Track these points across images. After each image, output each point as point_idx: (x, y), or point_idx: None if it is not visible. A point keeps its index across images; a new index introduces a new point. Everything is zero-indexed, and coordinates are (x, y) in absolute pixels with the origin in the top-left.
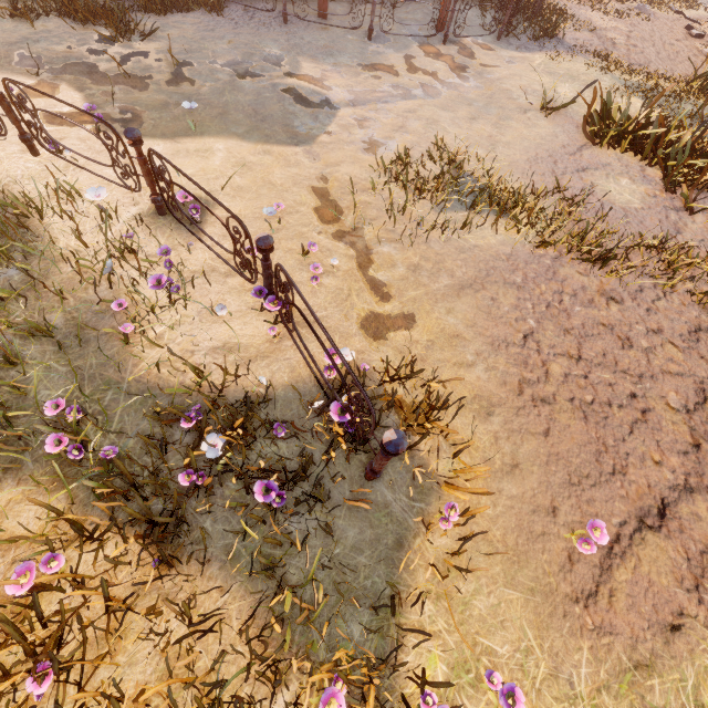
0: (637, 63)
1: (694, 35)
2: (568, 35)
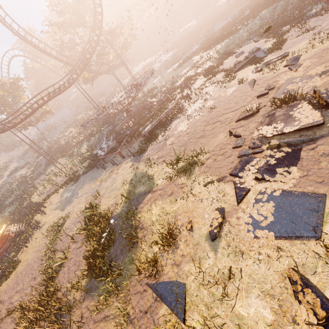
0: (161, 156)
1: (257, 97)
2: (150, 149)
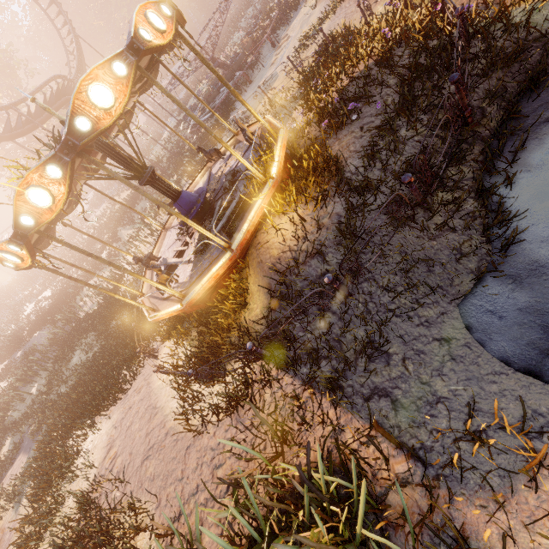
0: None
1: None
2: None
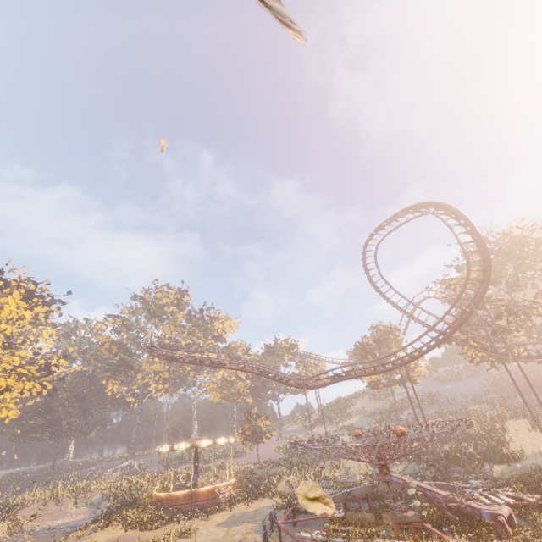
0: None
1: None
2: None
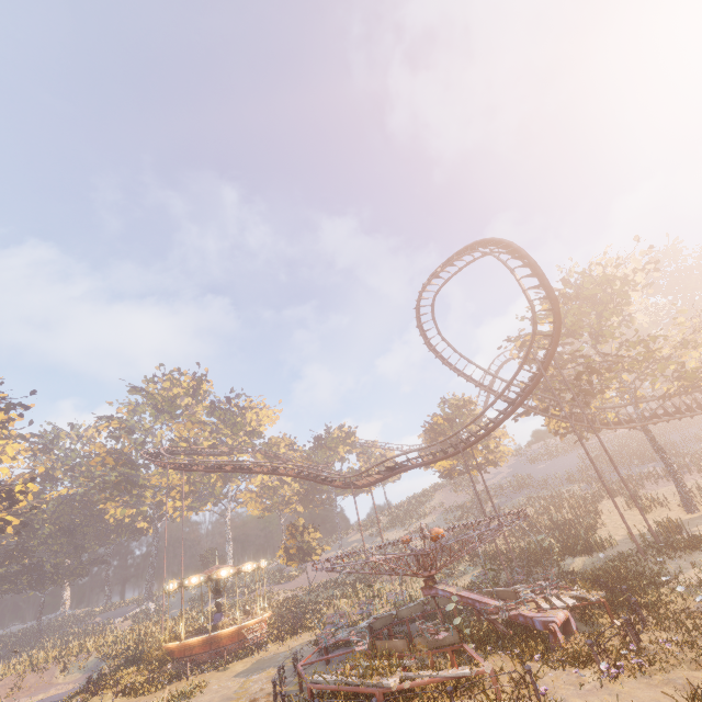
0: None
1: None
2: None
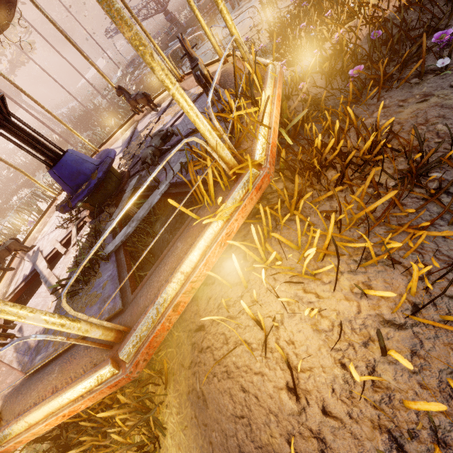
0: None
1: None
2: None
